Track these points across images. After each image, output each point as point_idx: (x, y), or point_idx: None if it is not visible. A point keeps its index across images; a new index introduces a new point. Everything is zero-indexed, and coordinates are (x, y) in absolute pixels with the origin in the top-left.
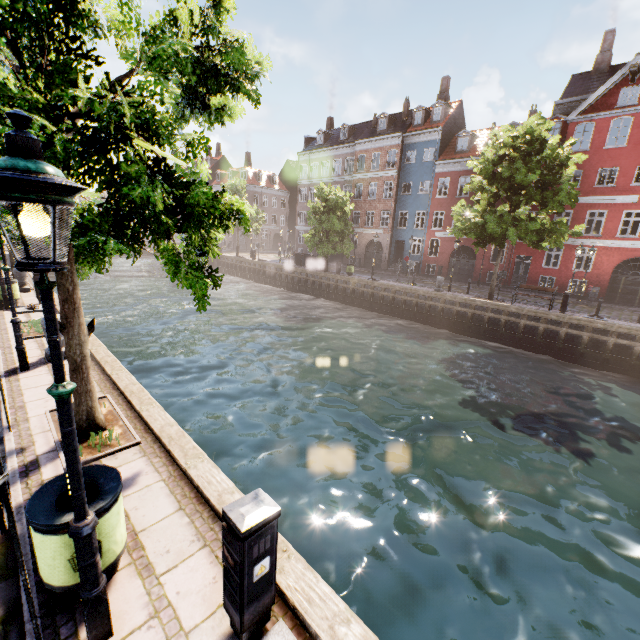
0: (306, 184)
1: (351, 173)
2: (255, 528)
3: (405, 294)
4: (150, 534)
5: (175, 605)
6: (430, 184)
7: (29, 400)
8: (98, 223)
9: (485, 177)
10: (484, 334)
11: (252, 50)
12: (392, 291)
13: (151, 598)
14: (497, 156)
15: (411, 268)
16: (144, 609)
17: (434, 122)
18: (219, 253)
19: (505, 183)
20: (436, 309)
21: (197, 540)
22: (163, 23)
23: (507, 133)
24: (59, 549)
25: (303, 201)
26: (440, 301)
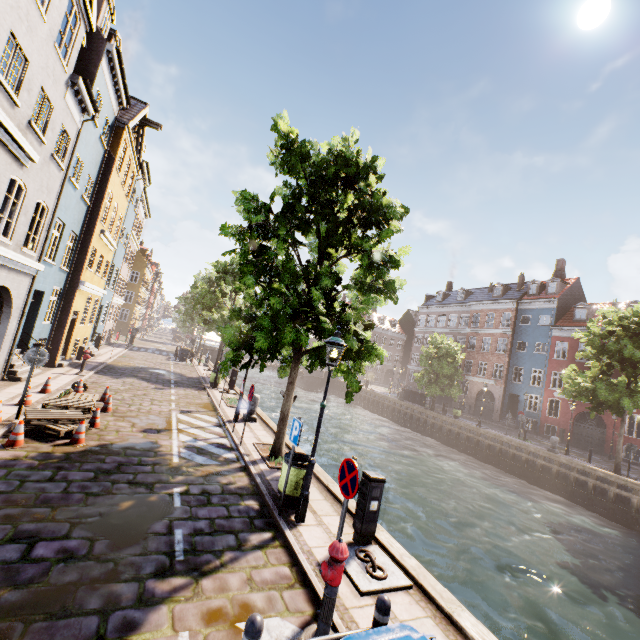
0: (422, 331)
1: (465, 327)
2: (375, 479)
3: (513, 447)
4: (313, 502)
5: (328, 525)
6: (546, 345)
7: (243, 436)
8: (319, 351)
9: (593, 347)
10: (611, 513)
11: (398, 282)
12: (499, 441)
13: (317, 520)
14: (607, 330)
15: (527, 425)
16: (315, 521)
17: (549, 293)
18: (364, 373)
19: (615, 355)
20: (549, 471)
21: (335, 512)
22: (360, 272)
23: (614, 313)
24: (293, 475)
25: (418, 345)
26: (554, 462)
